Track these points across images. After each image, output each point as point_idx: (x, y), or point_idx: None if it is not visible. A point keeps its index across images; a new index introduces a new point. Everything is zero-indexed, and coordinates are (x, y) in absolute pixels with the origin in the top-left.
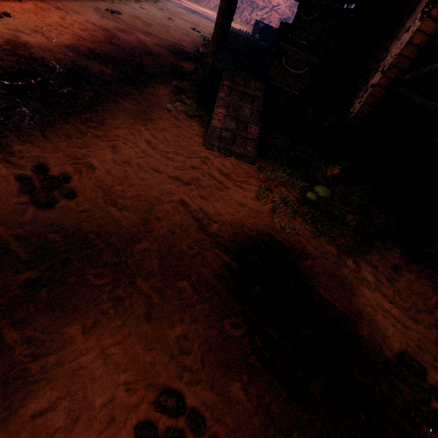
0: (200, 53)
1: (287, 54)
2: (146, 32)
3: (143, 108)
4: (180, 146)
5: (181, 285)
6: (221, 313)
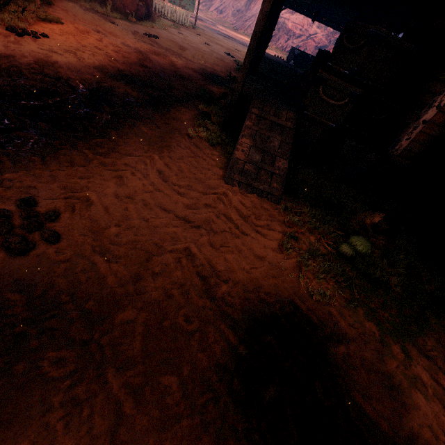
0: (232, 77)
1: (326, 83)
2: (180, 55)
3: (162, 133)
4: (196, 178)
5: (167, 383)
6: (216, 433)
